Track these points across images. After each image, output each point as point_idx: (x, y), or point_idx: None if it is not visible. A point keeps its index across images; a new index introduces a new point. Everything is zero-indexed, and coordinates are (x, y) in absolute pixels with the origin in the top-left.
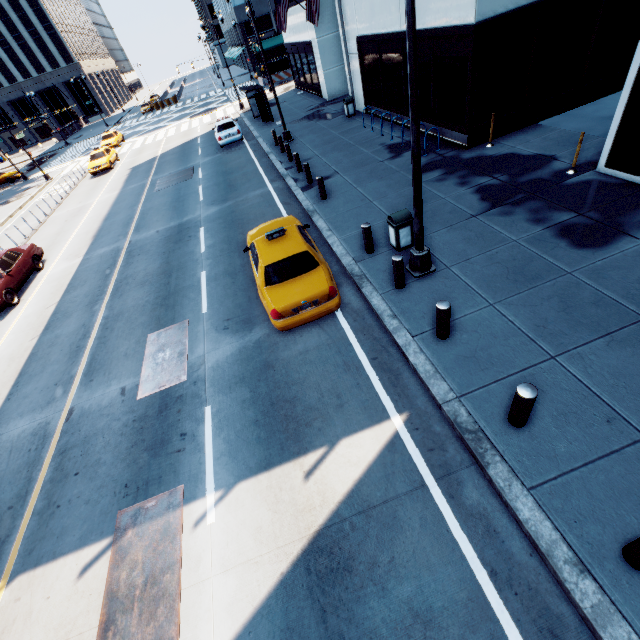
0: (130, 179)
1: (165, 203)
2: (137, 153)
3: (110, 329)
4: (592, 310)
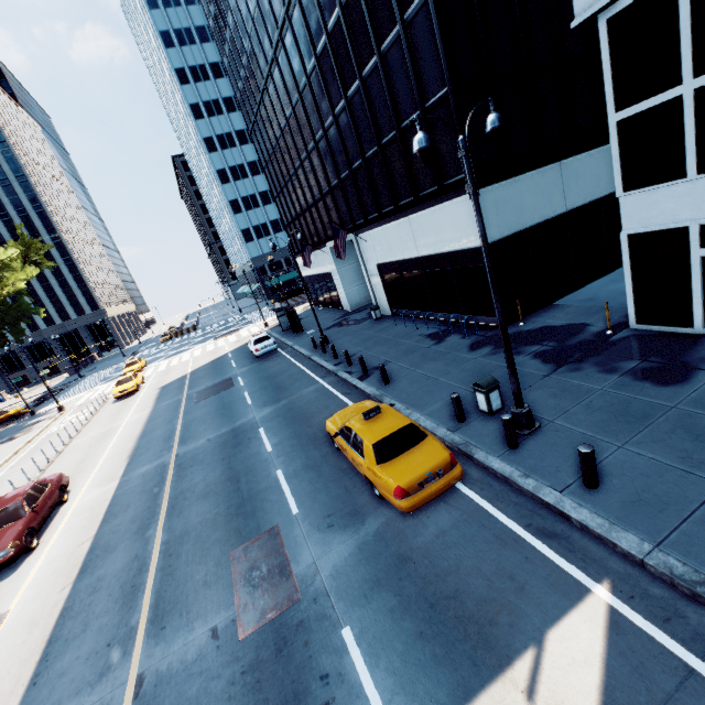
0: (161, 397)
1: (209, 412)
2: (164, 374)
3: (175, 555)
4: None
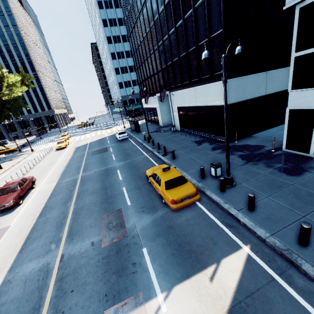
0: (76, 151)
1: (96, 160)
2: (77, 142)
3: (78, 214)
4: (309, 198)
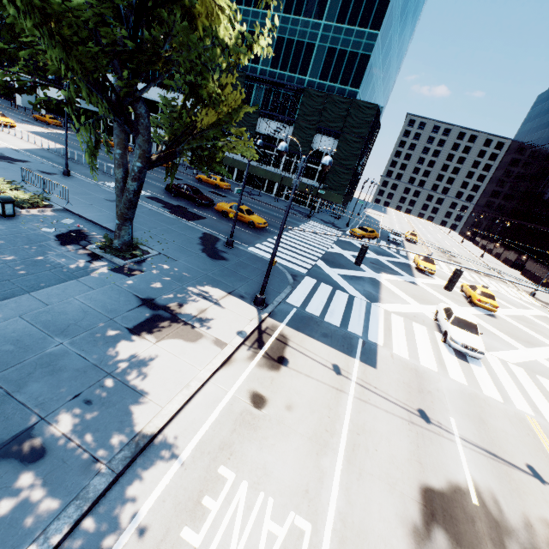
0: None
1: None
2: None
3: None
4: None
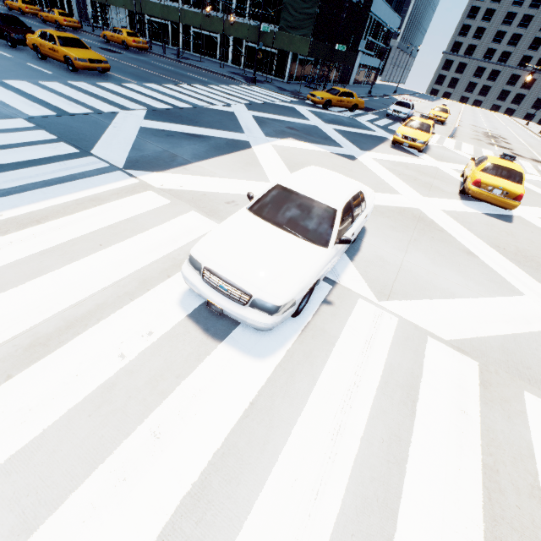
0: None
1: None
2: None
3: None
4: None
